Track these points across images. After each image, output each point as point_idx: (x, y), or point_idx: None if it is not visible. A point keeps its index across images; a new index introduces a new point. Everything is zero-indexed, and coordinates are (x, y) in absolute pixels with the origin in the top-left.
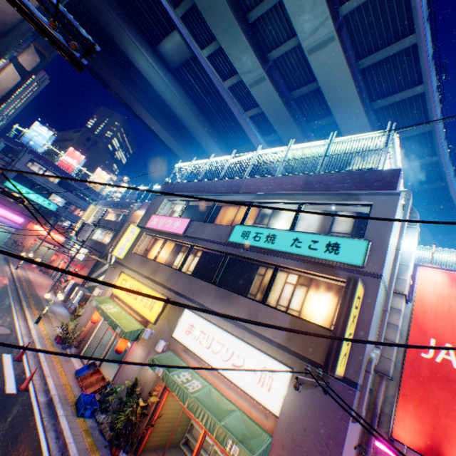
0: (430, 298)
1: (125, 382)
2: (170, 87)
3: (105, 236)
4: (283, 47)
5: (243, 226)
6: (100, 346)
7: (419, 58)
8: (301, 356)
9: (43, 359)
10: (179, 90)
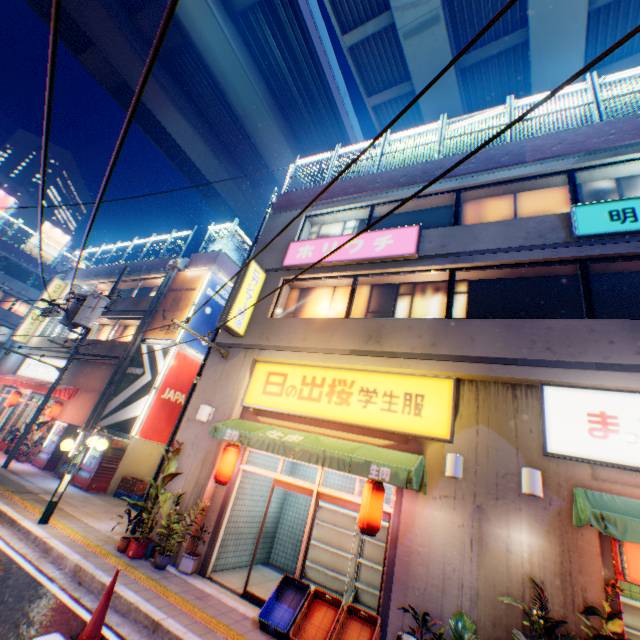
0: None
1: (439, 606)
2: (232, 45)
3: (113, 328)
4: None
5: (598, 204)
6: (234, 539)
7: None
8: None
9: (157, 613)
10: (245, 56)
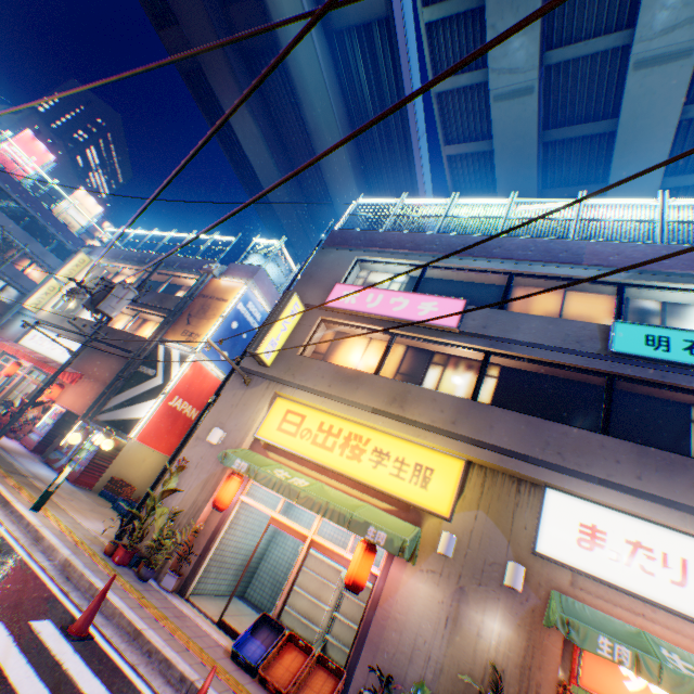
0: None
1: (403, 673)
2: (320, 61)
3: (131, 320)
4: (580, 46)
5: (638, 325)
6: (218, 566)
7: None
8: None
9: (140, 623)
10: (330, 74)
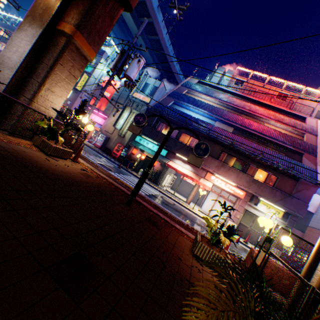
0: (105, 83)
1: None
2: None
3: None
4: None
5: None
6: None
7: (147, 7)
8: (75, 89)
9: None
10: None
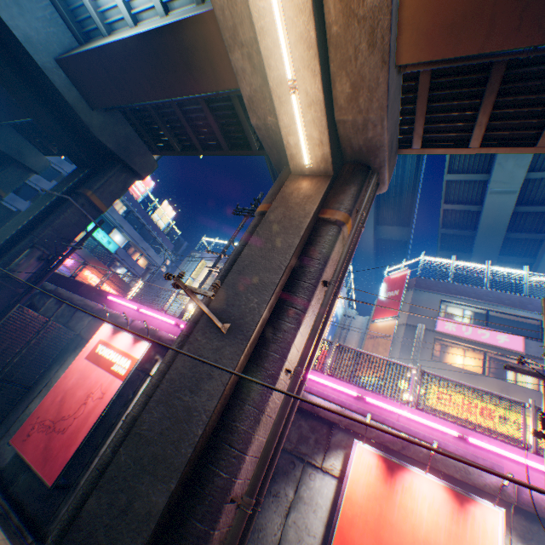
0: None
1: None
2: None
3: None
4: None
5: None
6: None
7: None
8: None
9: None
10: None
